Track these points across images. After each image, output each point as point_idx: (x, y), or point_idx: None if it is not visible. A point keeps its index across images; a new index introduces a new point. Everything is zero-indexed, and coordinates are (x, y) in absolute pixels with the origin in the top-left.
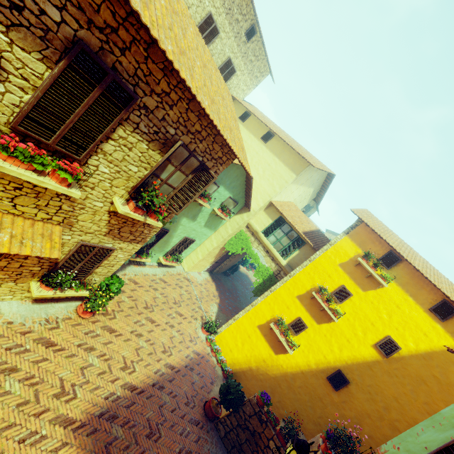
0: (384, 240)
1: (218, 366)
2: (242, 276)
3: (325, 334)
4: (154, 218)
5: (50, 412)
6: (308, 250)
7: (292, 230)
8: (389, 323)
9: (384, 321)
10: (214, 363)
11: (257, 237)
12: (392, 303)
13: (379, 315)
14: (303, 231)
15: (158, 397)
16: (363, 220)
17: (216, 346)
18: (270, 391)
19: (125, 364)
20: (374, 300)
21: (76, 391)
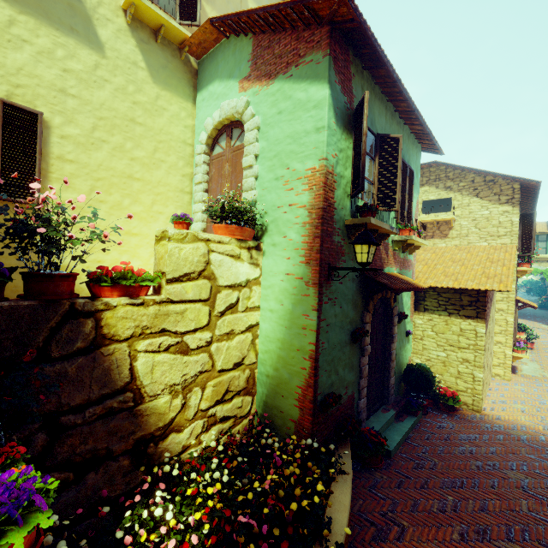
0: None
1: None
2: None
3: None
4: None
5: None
6: None
7: (538, 235)
8: None
9: None
10: None
11: None
12: None
13: None
14: (546, 230)
15: None
16: None
17: None
18: None
19: None
20: None
21: None
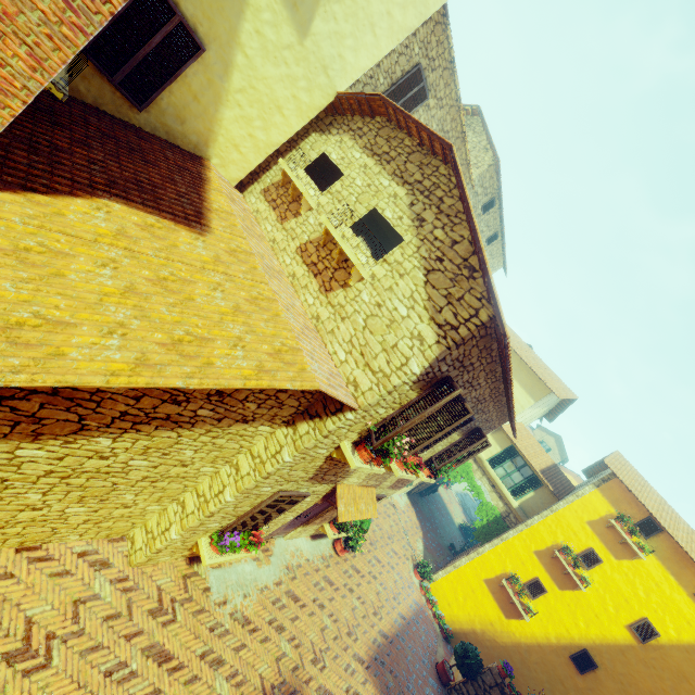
0: (643, 504)
1: (435, 622)
2: (435, 495)
3: (568, 603)
4: (433, 477)
5: (350, 649)
6: (546, 493)
7: (526, 465)
8: (646, 602)
9: (641, 599)
10: (432, 618)
11: (482, 466)
12: (650, 579)
13: (634, 591)
14: (540, 469)
15: (403, 650)
16: (618, 477)
17: (433, 597)
18: (499, 663)
19: (374, 610)
20: (628, 572)
21: (356, 632)
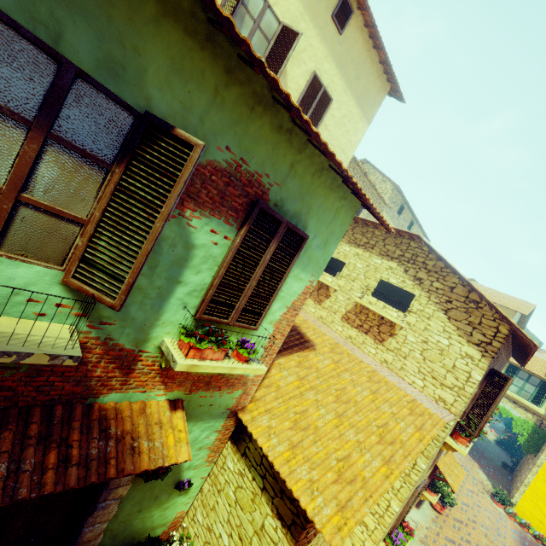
0: None
1: (539, 543)
2: None
3: None
4: None
5: None
6: None
7: (531, 375)
8: None
9: None
10: (534, 540)
11: None
12: None
13: None
14: (544, 374)
15: None
16: None
17: (523, 520)
18: None
19: None
20: None
21: None
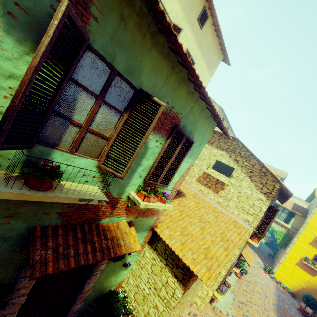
0: None
1: (285, 291)
2: None
3: None
4: None
5: (269, 315)
6: (299, 217)
7: (284, 208)
8: None
9: None
10: (283, 289)
11: None
12: None
13: None
14: (291, 208)
15: (284, 308)
16: None
17: (278, 280)
18: None
19: (265, 295)
20: None
21: (266, 307)
